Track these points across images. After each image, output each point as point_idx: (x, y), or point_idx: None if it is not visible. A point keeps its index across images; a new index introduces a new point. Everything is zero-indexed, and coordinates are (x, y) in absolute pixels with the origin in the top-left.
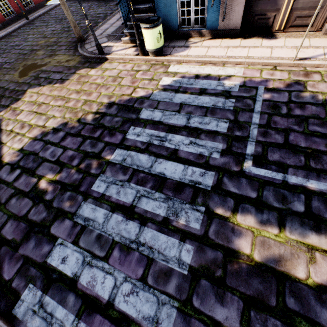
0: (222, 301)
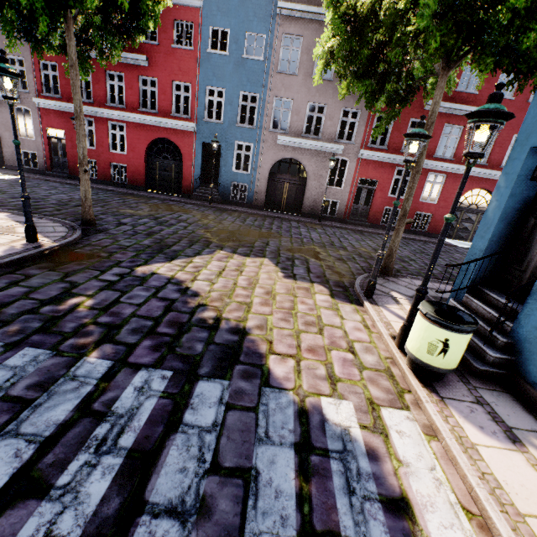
0: None
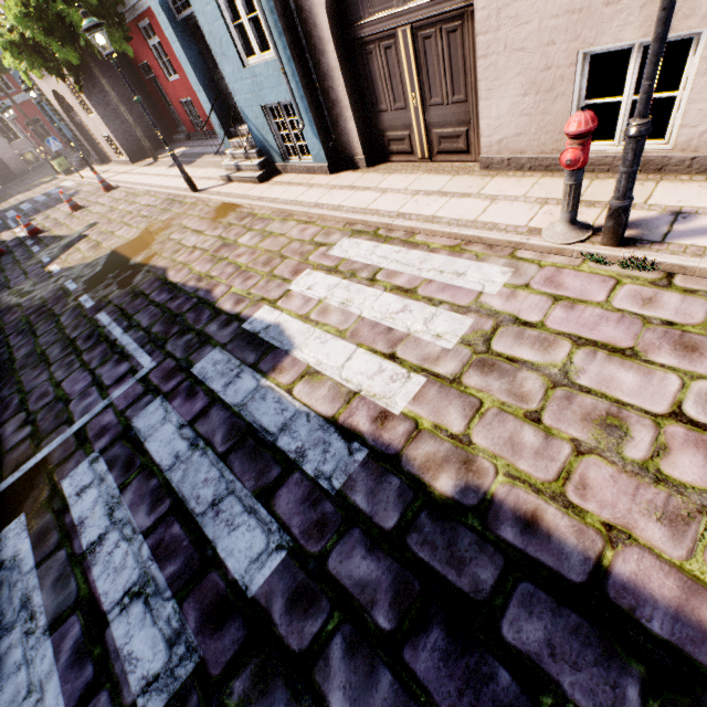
0: None
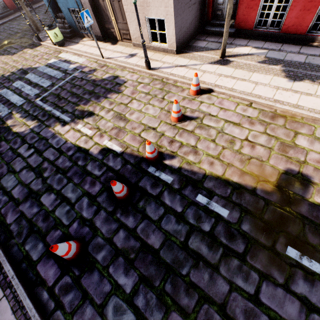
0: None
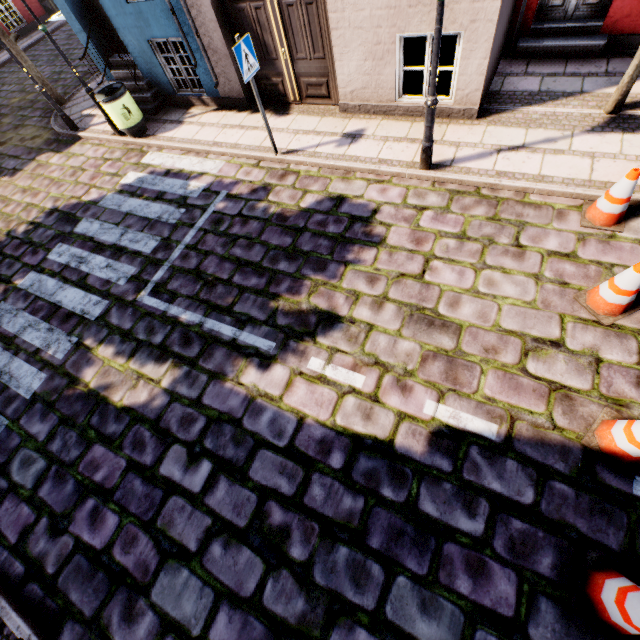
0: (44, 419)
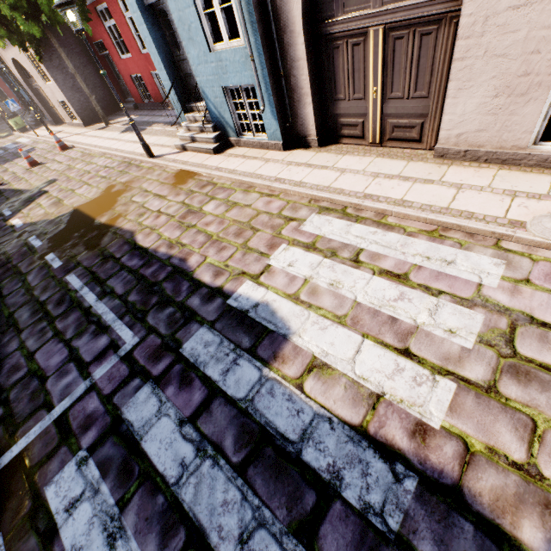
0: None
